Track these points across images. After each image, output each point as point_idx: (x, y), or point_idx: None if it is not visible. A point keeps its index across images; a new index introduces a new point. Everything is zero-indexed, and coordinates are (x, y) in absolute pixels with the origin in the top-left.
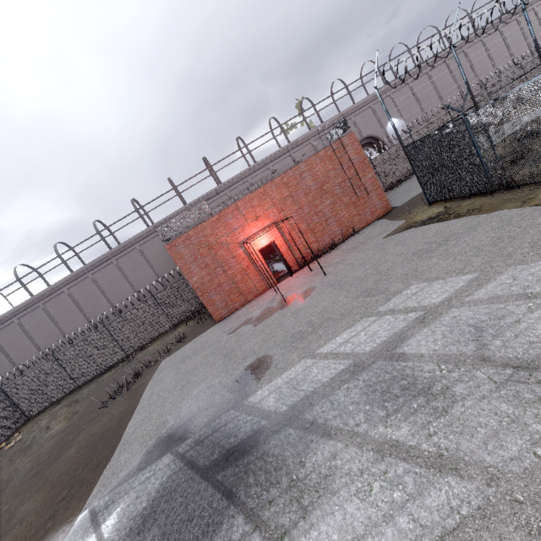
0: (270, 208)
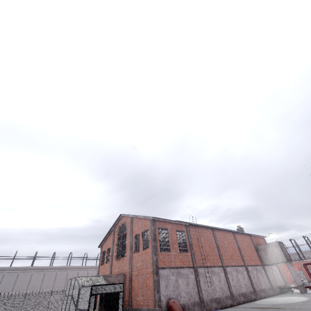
0: (296, 267)
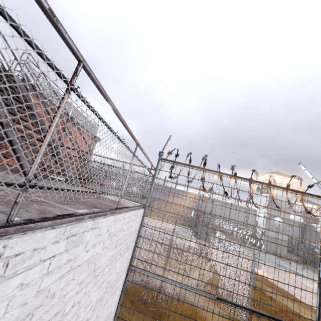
0: None
